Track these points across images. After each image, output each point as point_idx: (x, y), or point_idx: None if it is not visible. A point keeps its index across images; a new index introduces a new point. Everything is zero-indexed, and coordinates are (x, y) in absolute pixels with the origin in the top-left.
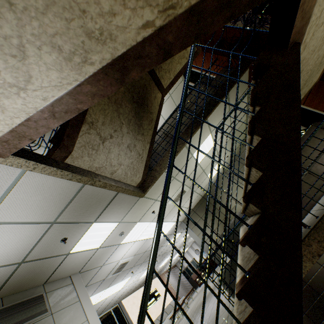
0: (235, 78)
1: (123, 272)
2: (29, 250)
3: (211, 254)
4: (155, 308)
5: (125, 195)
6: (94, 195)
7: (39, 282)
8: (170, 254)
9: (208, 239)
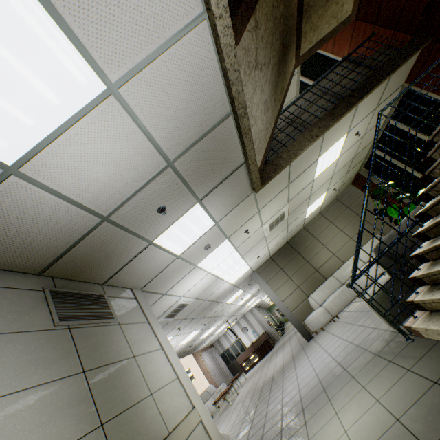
0: (408, 54)
1: (172, 323)
2: (124, 199)
3: (363, 270)
4: None
5: (245, 175)
6: (225, 146)
7: (100, 276)
8: (218, 323)
9: (289, 298)
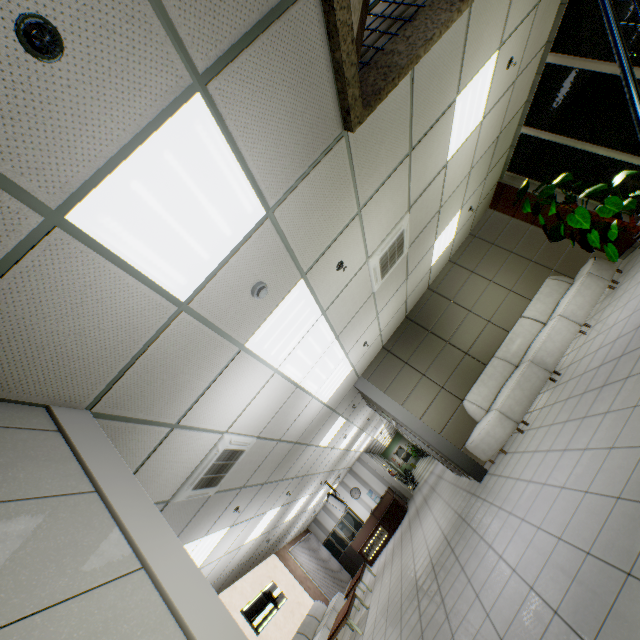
0: None
1: (219, 499)
2: None
3: None
4: (276, 629)
5: (321, 46)
6: None
7: None
8: (311, 488)
9: (429, 410)
